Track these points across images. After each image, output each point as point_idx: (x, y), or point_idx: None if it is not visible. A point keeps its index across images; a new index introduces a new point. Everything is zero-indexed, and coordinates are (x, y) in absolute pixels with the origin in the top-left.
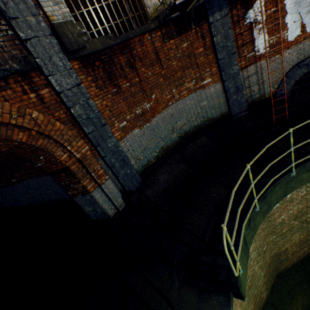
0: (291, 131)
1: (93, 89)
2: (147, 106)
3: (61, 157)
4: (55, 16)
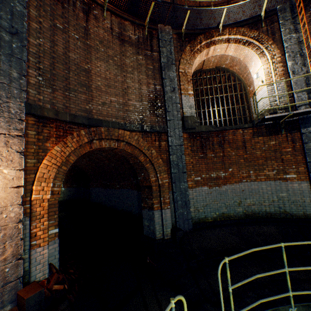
0: None
1: (188, 150)
2: (222, 174)
3: (152, 178)
4: (187, 112)
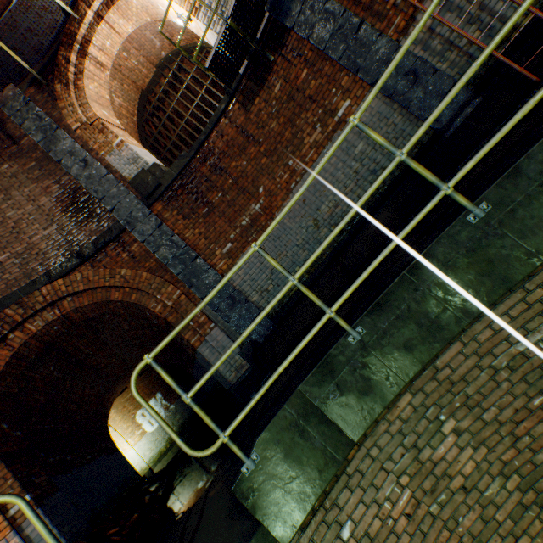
0: (355, 123)
1: (181, 222)
2: (257, 208)
3: (156, 308)
4: (132, 174)
